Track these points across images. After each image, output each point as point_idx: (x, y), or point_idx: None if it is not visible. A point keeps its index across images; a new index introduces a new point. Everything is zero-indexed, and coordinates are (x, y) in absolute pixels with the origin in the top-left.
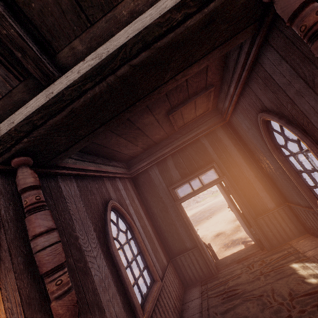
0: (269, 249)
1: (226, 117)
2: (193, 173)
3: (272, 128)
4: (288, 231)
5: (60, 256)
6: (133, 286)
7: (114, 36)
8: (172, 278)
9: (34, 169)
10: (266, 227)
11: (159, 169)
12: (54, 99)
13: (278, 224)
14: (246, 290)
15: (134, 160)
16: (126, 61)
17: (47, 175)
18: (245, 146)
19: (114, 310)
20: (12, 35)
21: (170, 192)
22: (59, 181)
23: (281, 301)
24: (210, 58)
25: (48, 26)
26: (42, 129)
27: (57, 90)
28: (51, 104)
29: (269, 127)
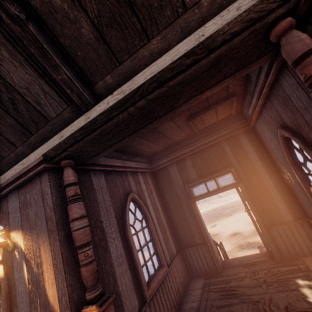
0: (279, 260)
1: (250, 123)
2: (209, 175)
3: (292, 144)
4: (304, 247)
5: (88, 236)
6: (143, 266)
7: (137, 71)
8: (179, 266)
9: (75, 166)
10: (279, 239)
11: (177, 167)
12: (90, 122)
13: (293, 238)
14: (245, 293)
15: (156, 156)
16: (143, 97)
17: (83, 171)
18: (268, 154)
19: (125, 281)
20: (64, 79)
21: (186, 189)
22: (92, 175)
23: (276, 311)
24: (223, 84)
25: (89, 67)
26: (81, 142)
27: (92, 116)
28: (88, 126)
29: (289, 143)
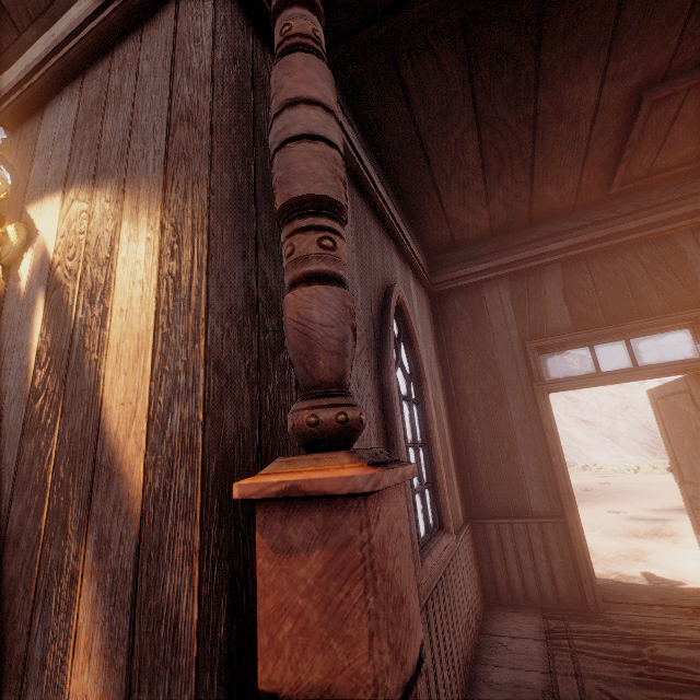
0: None
1: None
2: (616, 323)
3: None
4: None
5: (342, 190)
6: None
7: None
8: (469, 558)
9: None
10: None
11: (513, 291)
12: None
13: None
14: None
15: (454, 254)
16: None
17: None
18: None
19: None
20: None
21: (526, 354)
22: None
23: None
24: None
25: None
26: None
27: None
28: None
29: None
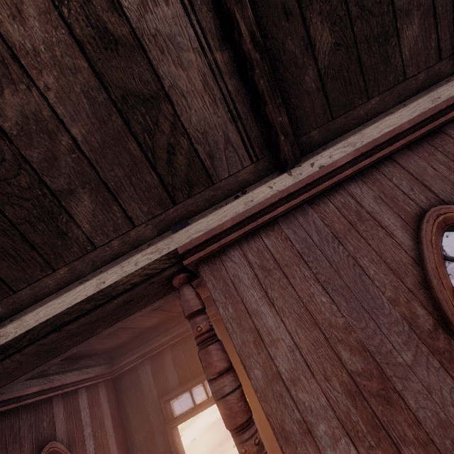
0: None
1: None
2: (195, 378)
3: None
4: None
5: None
6: None
7: (40, 298)
8: None
9: None
10: None
11: (152, 367)
12: None
13: None
14: None
15: (122, 349)
16: (34, 341)
17: None
18: None
19: None
20: None
21: (162, 405)
22: None
23: None
24: (154, 305)
25: None
26: None
27: None
28: None
29: None
